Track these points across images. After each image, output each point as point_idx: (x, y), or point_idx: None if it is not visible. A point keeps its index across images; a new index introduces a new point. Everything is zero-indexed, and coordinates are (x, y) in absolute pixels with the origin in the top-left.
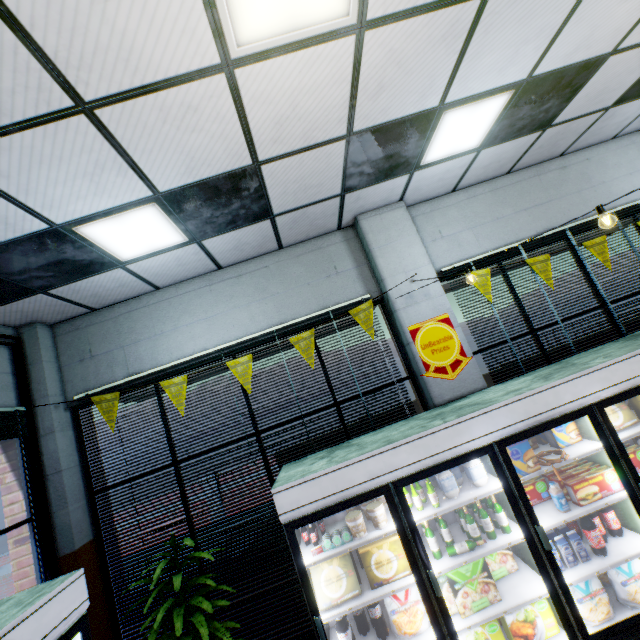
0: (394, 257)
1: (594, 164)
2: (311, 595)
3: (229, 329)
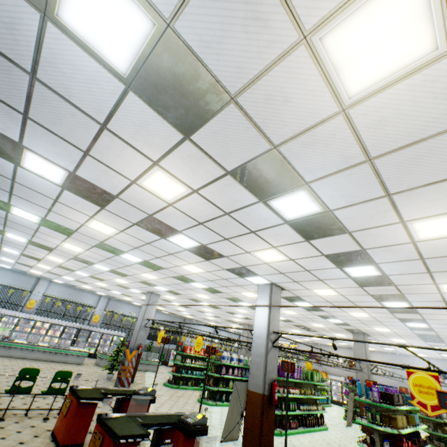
0: (40, 287)
1: (86, 294)
2: None
3: (2, 280)
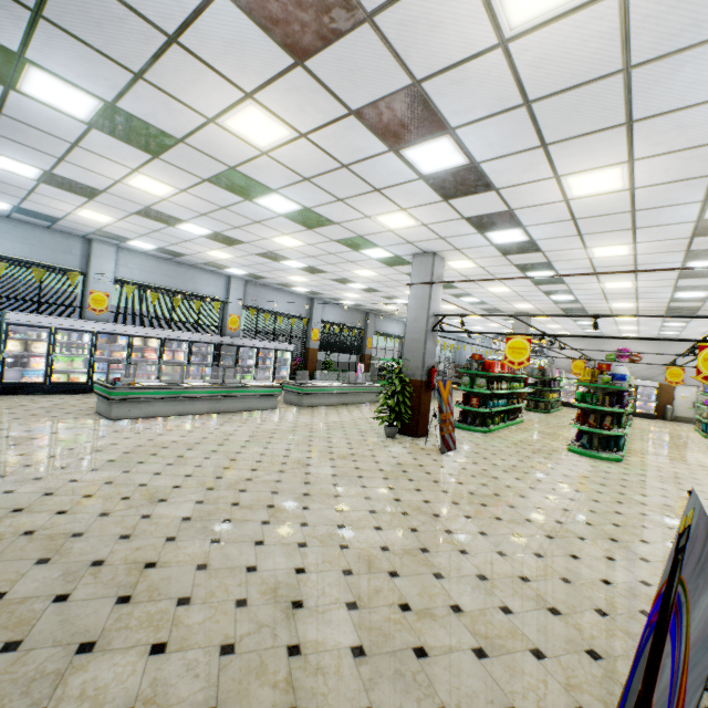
0: (101, 263)
1: (199, 275)
2: (7, 344)
3: None
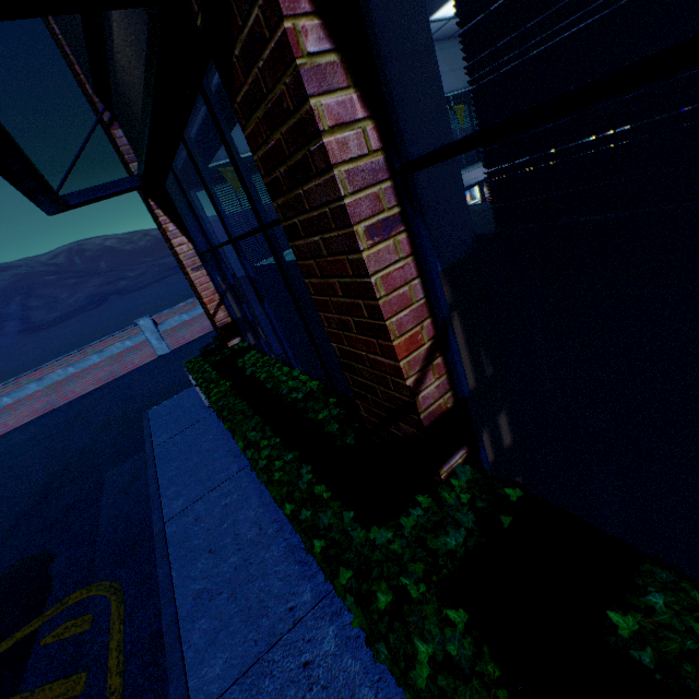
0: None
1: None
2: None
3: None
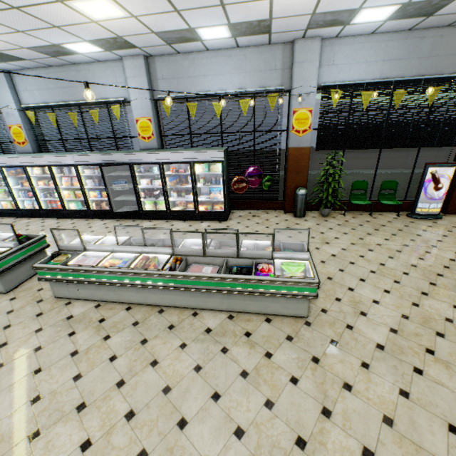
0: (1, 95)
1: (91, 73)
2: None
3: None
